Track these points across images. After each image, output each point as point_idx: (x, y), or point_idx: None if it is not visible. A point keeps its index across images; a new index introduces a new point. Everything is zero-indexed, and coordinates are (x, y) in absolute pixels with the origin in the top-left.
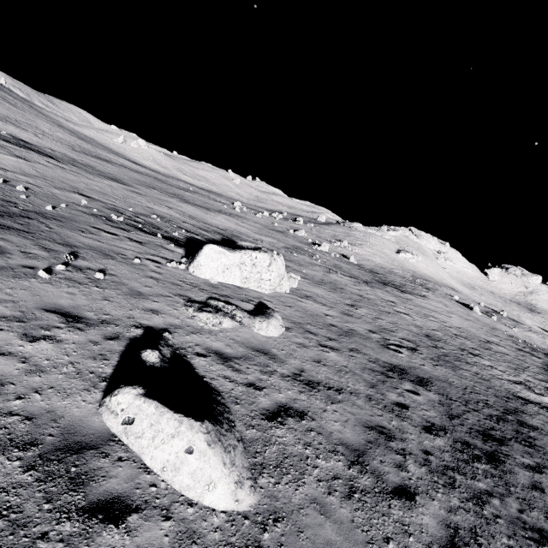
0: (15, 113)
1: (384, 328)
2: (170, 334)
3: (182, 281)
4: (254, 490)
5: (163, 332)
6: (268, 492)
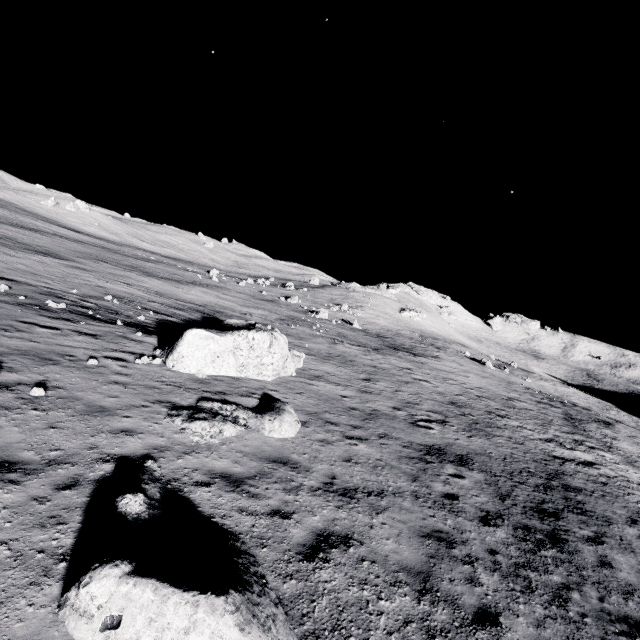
0: None
1: (407, 402)
2: (155, 461)
3: (160, 381)
4: None
5: (145, 461)
6: None
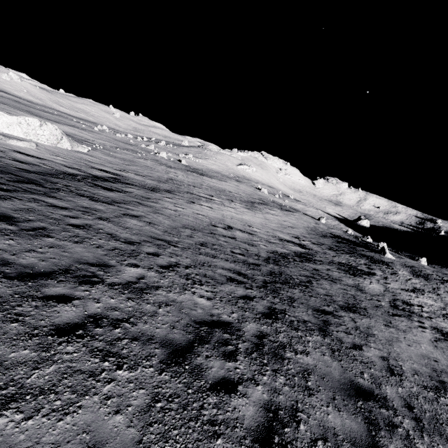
0: None
1: (136, 171)
2: None
3: None
4: None
5: None
6: None
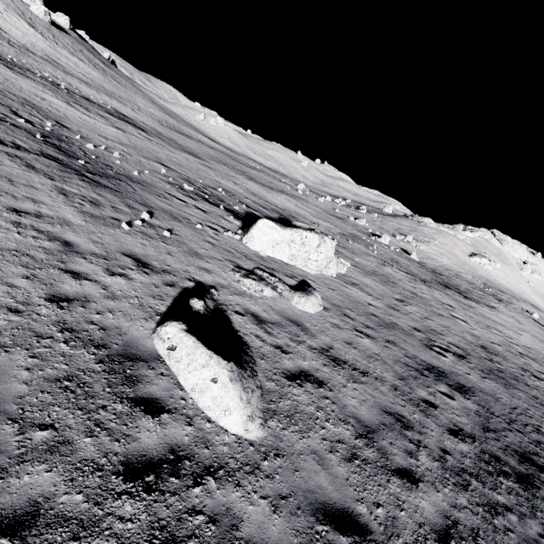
0: (120, 90)
1: (432, 329)
2: (216, 291)
3: (235, 249)
4: (263, 427)
5: (211, 288)
6: (275, 433)
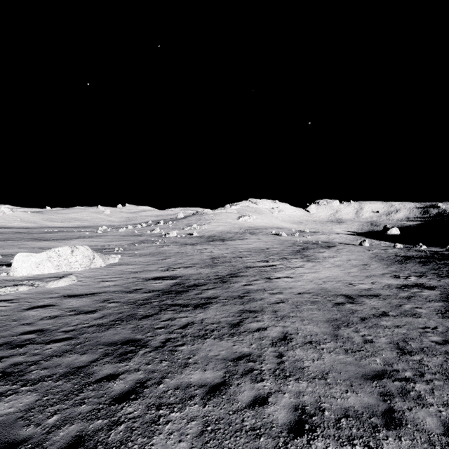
0: None
1: (177, 263)
2: None
3: None
4: None
5: None
6: None
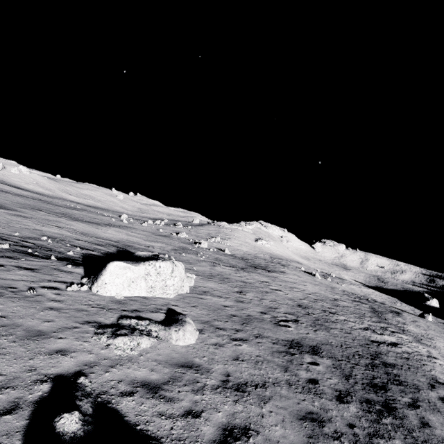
0: None
1: (269, 307)
2: (86, 377)
3: (87, 304)
4: None
5: (78, 378)
6: None
